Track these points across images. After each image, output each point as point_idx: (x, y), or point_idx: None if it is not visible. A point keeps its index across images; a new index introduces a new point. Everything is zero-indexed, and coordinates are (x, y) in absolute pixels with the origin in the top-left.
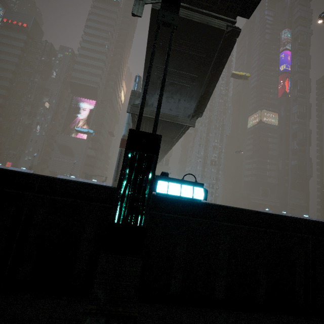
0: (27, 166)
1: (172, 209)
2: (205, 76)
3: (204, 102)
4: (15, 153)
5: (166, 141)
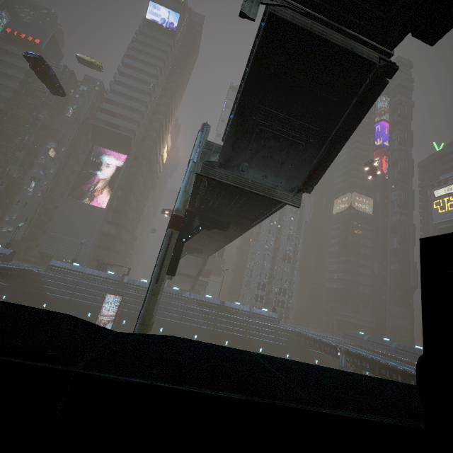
0: (3, 241)
1: None
2: (330, 131)
3: (319, 171)
4: None
5: (240, 224)
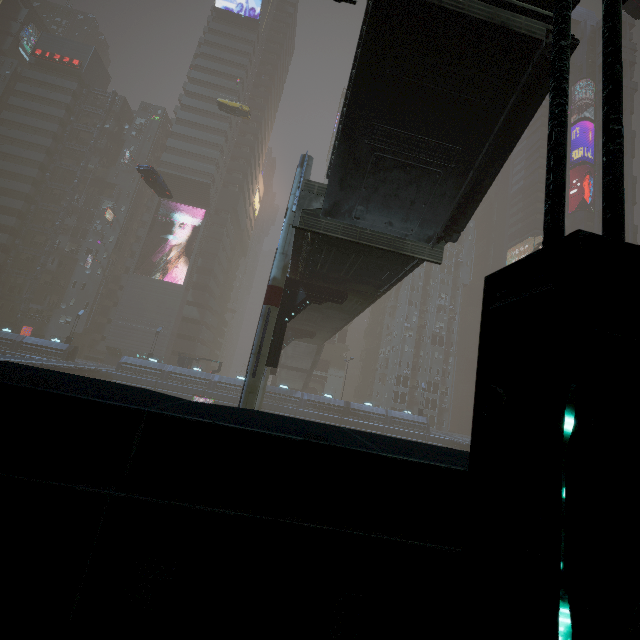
0: (62, 335)
1: None
2: (479, 149)
3: (467, 209)
4: (41, 309)
5: (361, 293)
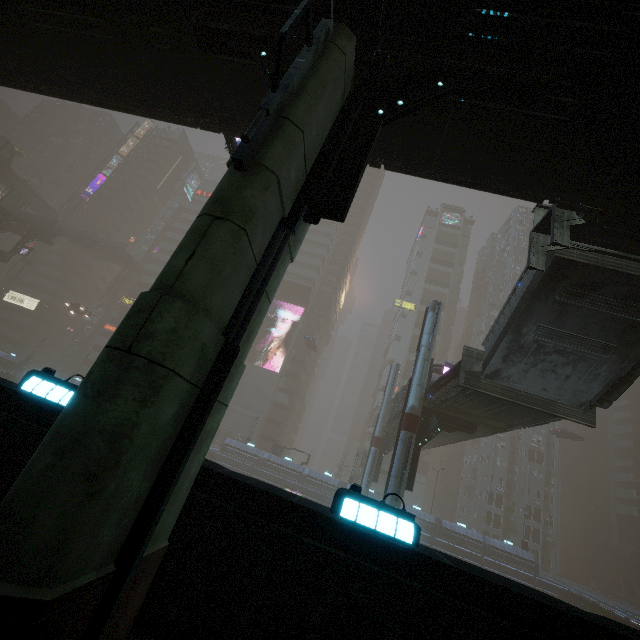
0: None
1: None
2: (634, 347)
3: (619, 385)
4: None
5: (490, 426)
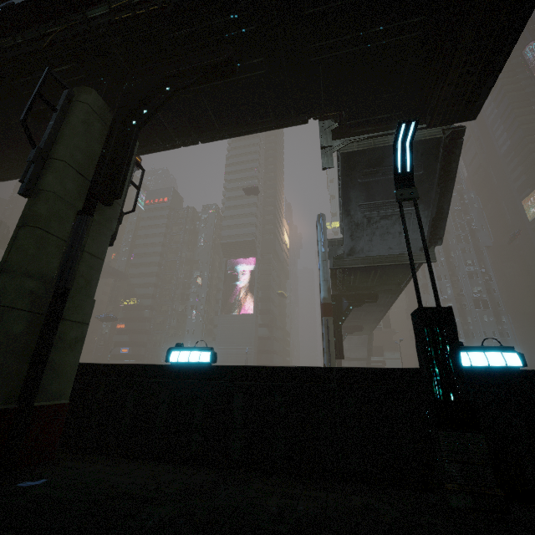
0: None
1: (485, 384)
2: (430, 193)
3: (439, 224)
4: None
5: (388, 291)
